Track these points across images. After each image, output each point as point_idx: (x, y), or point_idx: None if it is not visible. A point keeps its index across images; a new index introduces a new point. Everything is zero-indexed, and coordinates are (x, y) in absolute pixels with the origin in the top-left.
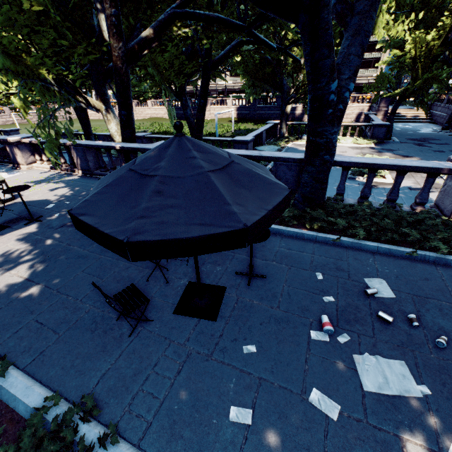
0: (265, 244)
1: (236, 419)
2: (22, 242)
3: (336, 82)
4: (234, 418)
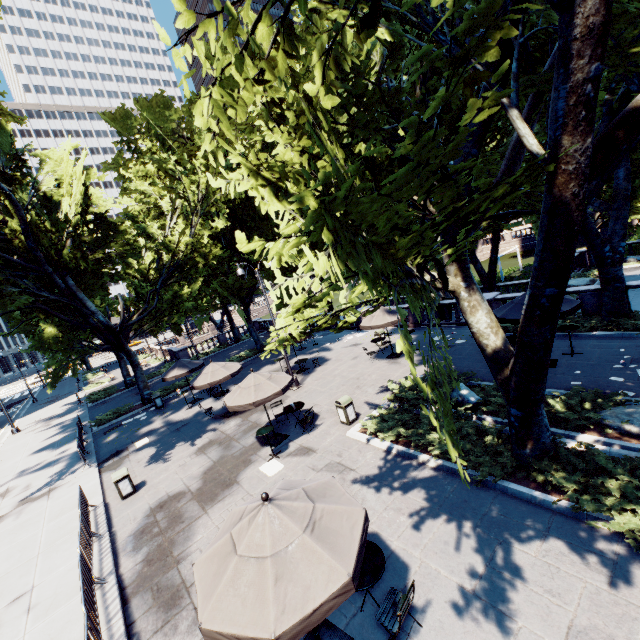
0: (580, 342)
1: (574, 383)
2: (420, 357)
3: (608, 247)
4: (573, 383)
